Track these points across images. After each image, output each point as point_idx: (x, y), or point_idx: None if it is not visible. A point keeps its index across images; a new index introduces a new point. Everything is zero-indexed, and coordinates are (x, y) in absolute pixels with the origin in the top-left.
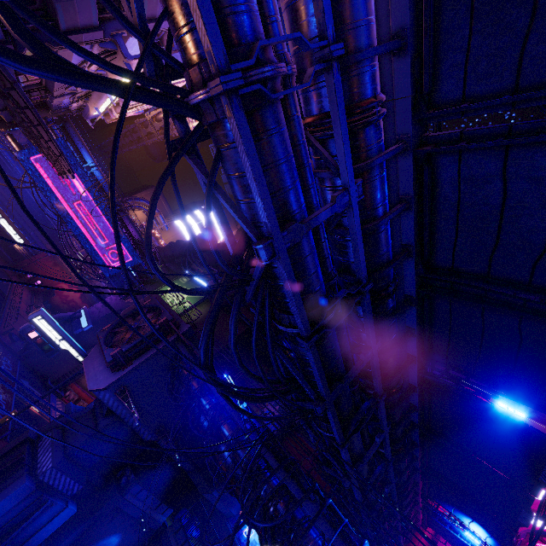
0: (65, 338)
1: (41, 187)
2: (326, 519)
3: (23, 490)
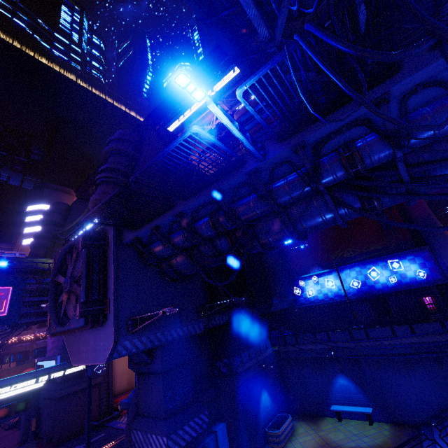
0: (26, 379)
1: None
2: (432, 52)
3: None
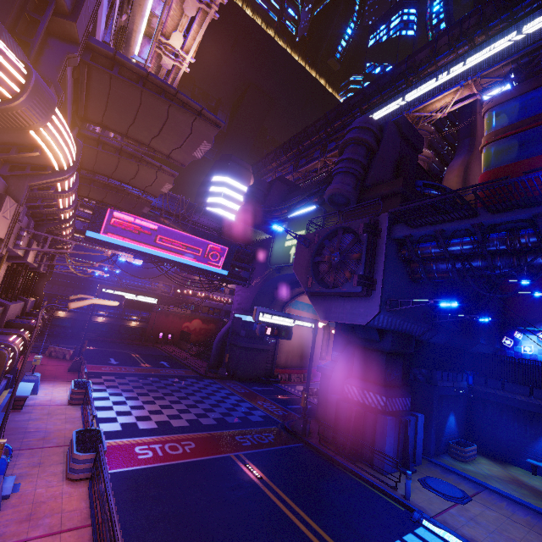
0: (287, 317)
1: (124, 250)
2: None
3: (390, 424)
